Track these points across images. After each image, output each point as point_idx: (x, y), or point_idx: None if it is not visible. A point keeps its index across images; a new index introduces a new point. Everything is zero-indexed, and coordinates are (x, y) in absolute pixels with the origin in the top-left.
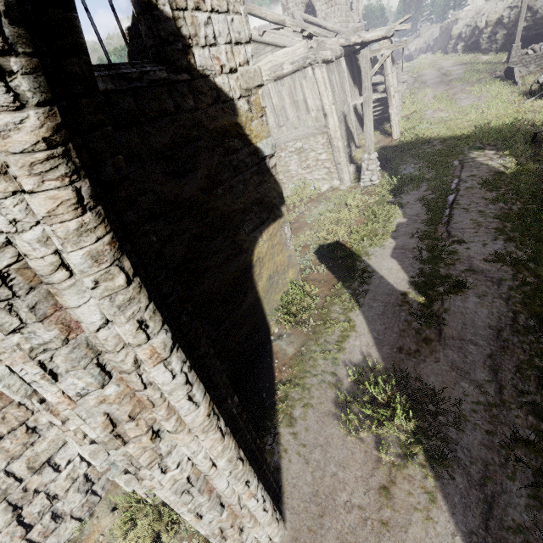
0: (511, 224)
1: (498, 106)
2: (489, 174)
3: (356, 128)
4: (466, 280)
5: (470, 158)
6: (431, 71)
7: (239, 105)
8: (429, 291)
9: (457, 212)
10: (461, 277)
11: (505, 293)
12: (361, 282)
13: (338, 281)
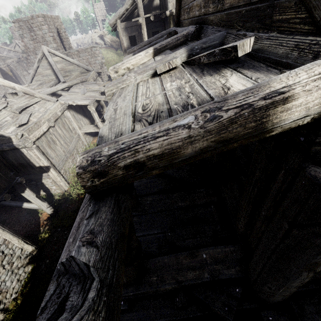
0: None
1: None
2: None
3: None
4: None
5: None
6: None
7: (6, 71)
8: None
9: None
10: None
11: None
12: None
13: None
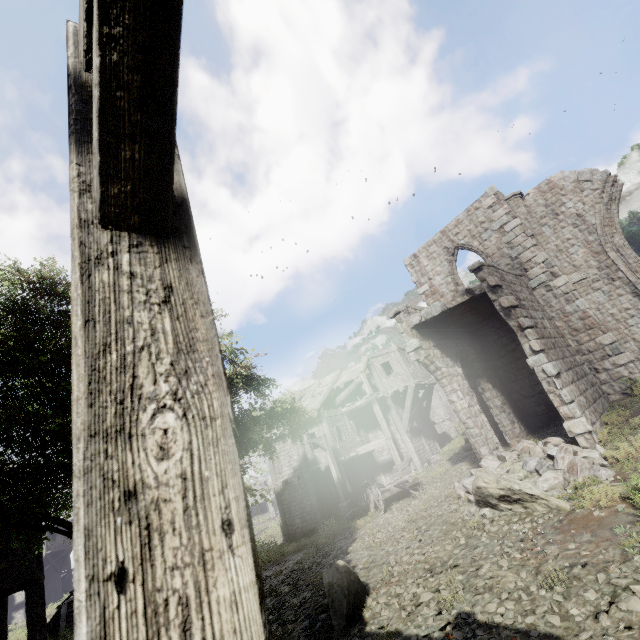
0: None
1: None
2: None
3: None
4: None
5: None
6: None
7: None
8: None
9: None
10: None
11: None
12: None
13: None
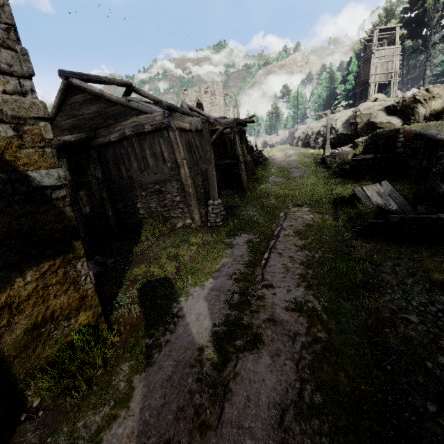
0: (312, 271)
1: (313, 178)
2: (303, 225)
3: (218, 181)
4: (259, 334)
5: (292, 211)
6: (280, 154)
7: None
8: (227, 345)
9: (273, 256)
10: (261, 328)
11: (296, 352)
12: (163, 329)
13: (146, 326)
